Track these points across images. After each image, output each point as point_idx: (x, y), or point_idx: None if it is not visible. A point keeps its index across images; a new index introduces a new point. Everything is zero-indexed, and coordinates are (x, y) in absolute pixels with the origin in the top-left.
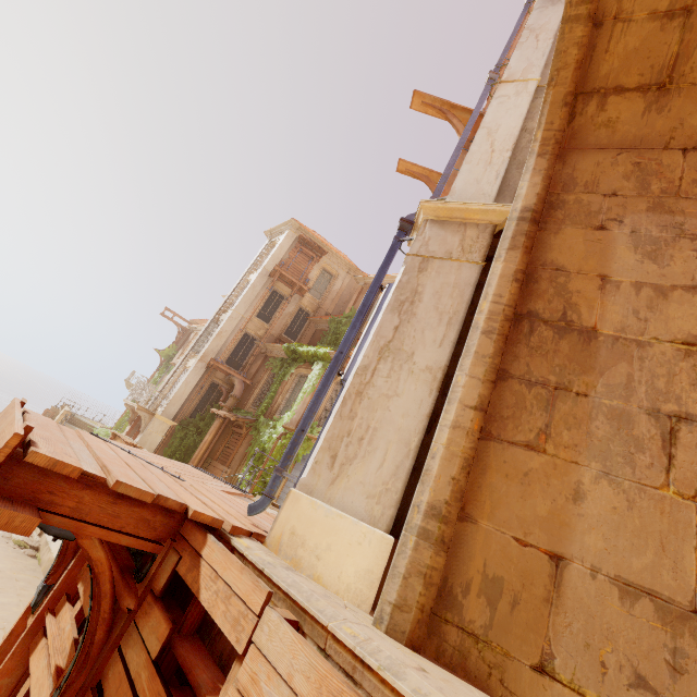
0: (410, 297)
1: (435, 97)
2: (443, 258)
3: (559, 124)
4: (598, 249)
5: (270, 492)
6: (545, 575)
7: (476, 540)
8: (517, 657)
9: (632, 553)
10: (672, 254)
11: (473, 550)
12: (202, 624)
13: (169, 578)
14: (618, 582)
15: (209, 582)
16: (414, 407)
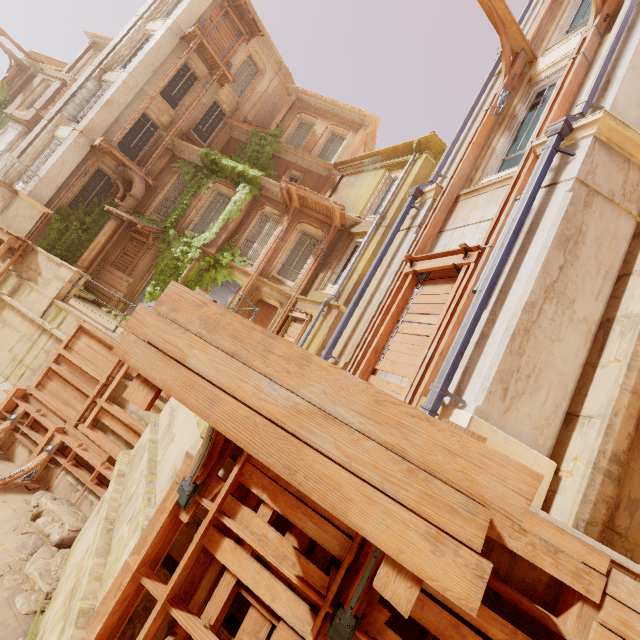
0: (575, 235)
1: None
2: (608, 199)
3: None
4: None
5: (435, 409)
6: None
7: (626, 475)
8: None
9: None
10: None
11: (624, 481)
12: None
13: None
14: None
15: (514, 532)
16: (572, 355)
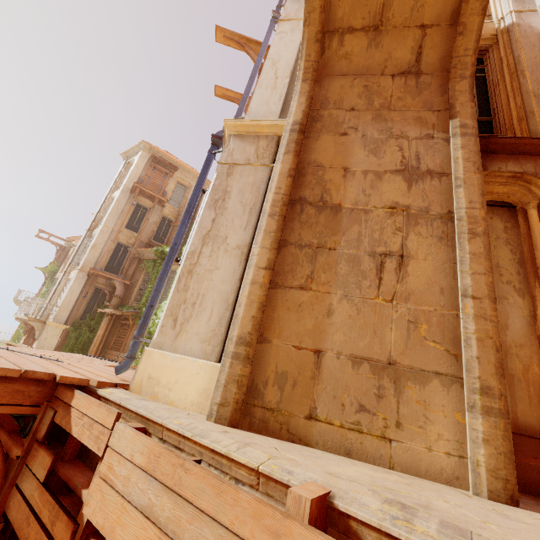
0: (222, 196)
1: (233, 32)
2: (244, 164)
3: (314, 56)
4: (342, 150)
5: (132, 355)
6: (311, 364)
7: (271, 353)
8: (297, 414)
9: (359, 340)
10: (385, 149)
11: (269, 359)
12: (82, 452)
13: (49, 428)
14: (351, 357)
15: (78, 420)
16: (229, 275)
